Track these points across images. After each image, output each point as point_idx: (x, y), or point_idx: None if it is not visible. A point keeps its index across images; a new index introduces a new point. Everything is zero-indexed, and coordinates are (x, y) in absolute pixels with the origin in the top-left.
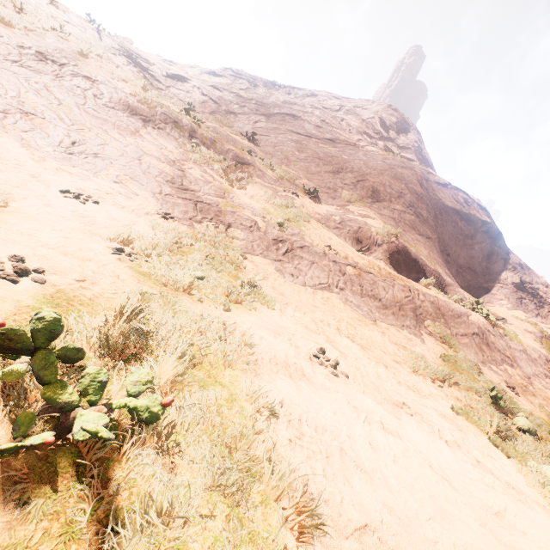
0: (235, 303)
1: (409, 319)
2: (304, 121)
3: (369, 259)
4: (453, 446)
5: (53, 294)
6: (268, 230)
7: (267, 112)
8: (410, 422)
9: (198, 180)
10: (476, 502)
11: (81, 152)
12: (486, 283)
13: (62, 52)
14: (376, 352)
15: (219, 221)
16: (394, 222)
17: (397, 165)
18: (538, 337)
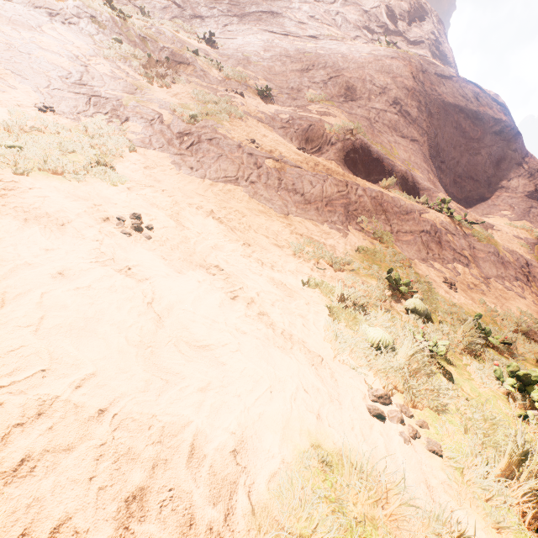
0: (54, 174)
1: (338, 215)
2: (285, 18)
3: (308, 157)
4: (240, 300)
5: None
6: (174, 123)
7: (241, 12)
8: (195, 277)
9: (105, 75)
10: (174, 333)
11: None
12: (490, 193)
13: None
14: (250, 234)
15: (115, 115)
16: (367, 122)
17: (386, 55)
18: (530, 243)
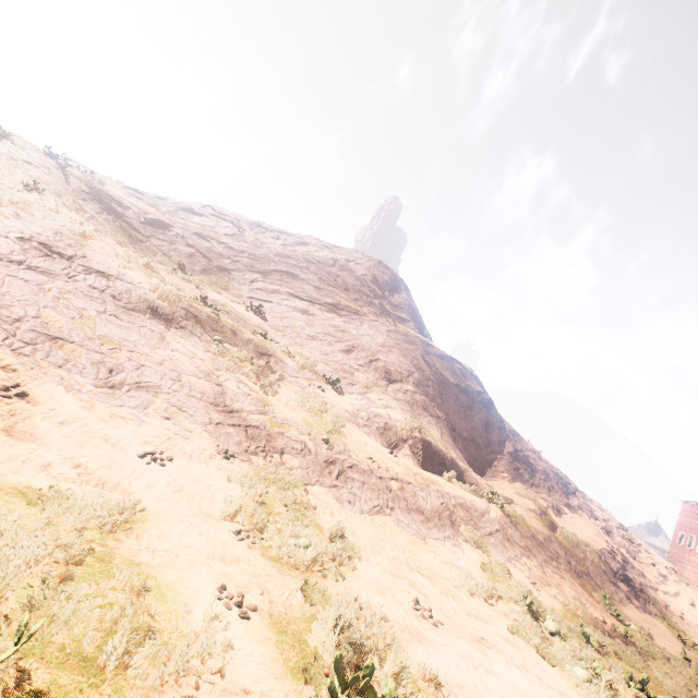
0: (340, 566)
1: (448, 527)
2: (303, 281)
3: (402, 463)
4: (523, 669)
5: (271, 620)
6: (318, 451)
7: (263, 268)
8: (493, 656)
9: (238, 394)
10: None
11: (122, 383)
12: (488, 454)
13: (63, 237)
14: (442, 582)
15: (272, 447)
16: (409, 406)
17: (402, 340)
18: (538, 514)
